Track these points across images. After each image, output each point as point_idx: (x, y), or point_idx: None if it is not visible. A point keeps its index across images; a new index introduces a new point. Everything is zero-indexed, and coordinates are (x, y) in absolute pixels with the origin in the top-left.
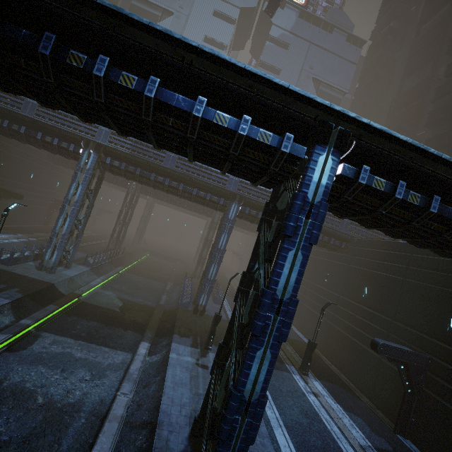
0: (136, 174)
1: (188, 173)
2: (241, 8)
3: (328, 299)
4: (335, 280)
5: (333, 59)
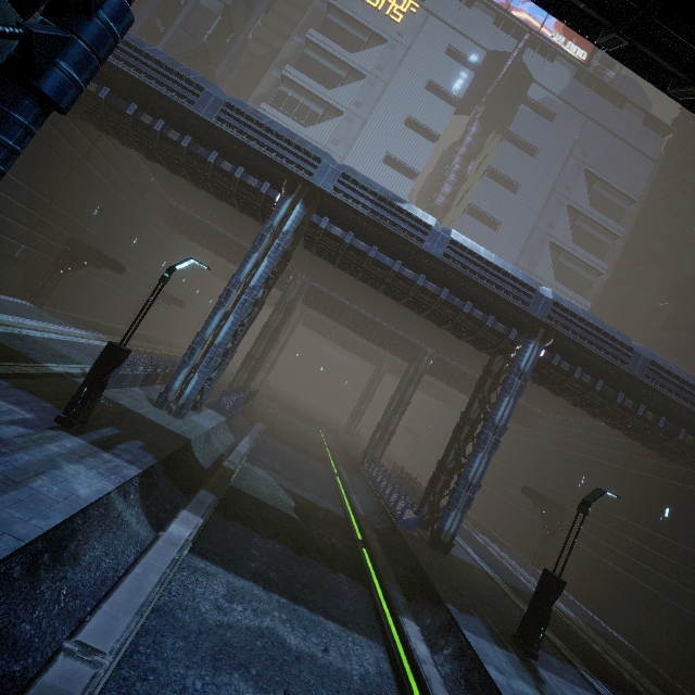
0: (369, 256)
1: (465, 271)
2: (490, 50)
3: (676, 561)
4: (691, 524)
5: (620, 148)
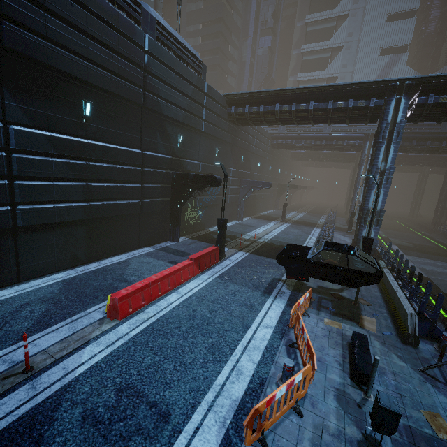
0: (412, 146)
1: None
2: None
3: None
4: None
5: None
